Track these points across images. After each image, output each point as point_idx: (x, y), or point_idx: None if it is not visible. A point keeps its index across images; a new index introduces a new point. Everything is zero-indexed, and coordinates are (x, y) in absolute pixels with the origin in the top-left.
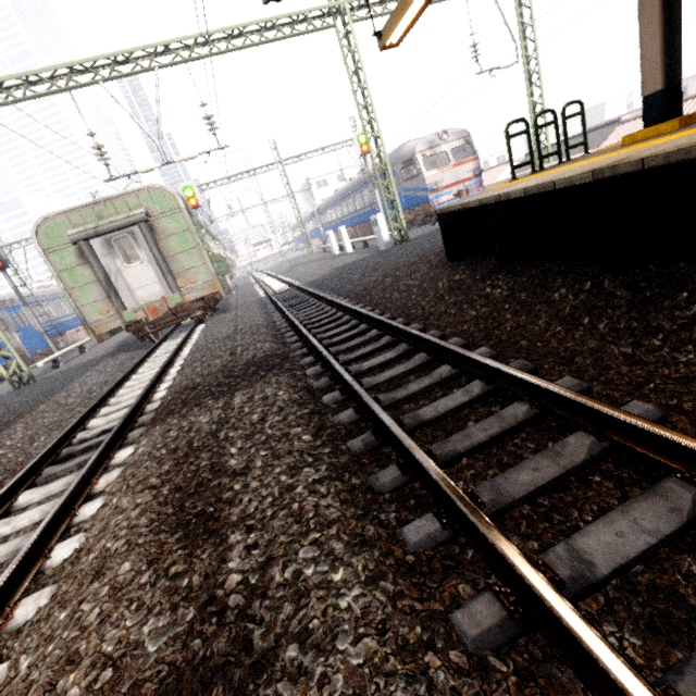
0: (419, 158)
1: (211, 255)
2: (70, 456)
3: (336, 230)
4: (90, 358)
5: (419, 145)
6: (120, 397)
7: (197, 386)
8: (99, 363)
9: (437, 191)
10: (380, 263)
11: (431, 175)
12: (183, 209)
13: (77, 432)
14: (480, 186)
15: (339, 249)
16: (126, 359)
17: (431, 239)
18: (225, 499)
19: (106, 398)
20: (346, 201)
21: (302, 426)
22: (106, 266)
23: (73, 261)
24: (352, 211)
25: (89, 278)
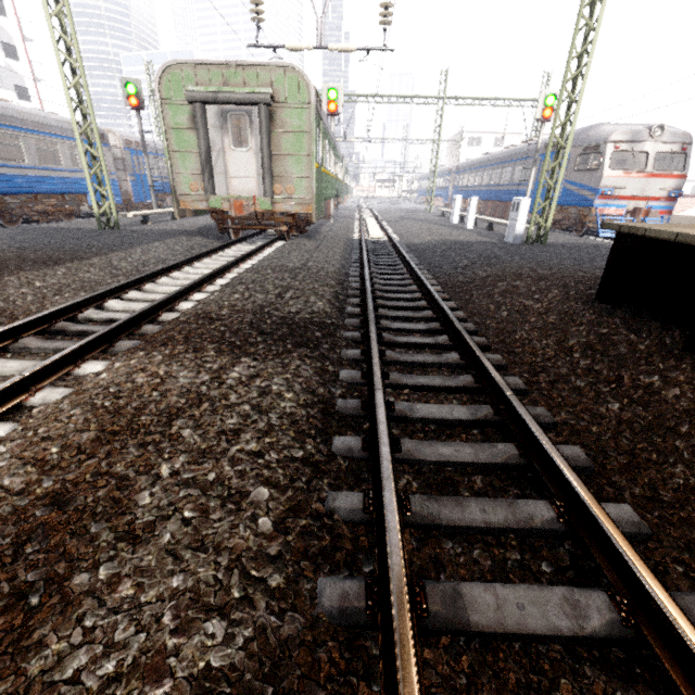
0: (609, 148)
1: (323, 171)
2: (62, 332)
3: (466, 197)
4: (174, 228)
5: (618, 132)
6: (157, 286)
7: (218, 319)
8: (173, 238)
9: (609, 199)
10: (499, 258)
11: (612, 176)
12: (312, 106)
13: (90, 307)
14: (667, 213)
15: (459, 220)
16: (199, 244)
17: (574, 254)
18: (69, 590)
19: (144, 280)
20: (492, 170)
21: (273, 490)
22: (211, 140)
23: (184, 122)
24: (494, 183)
25: (193, 147)
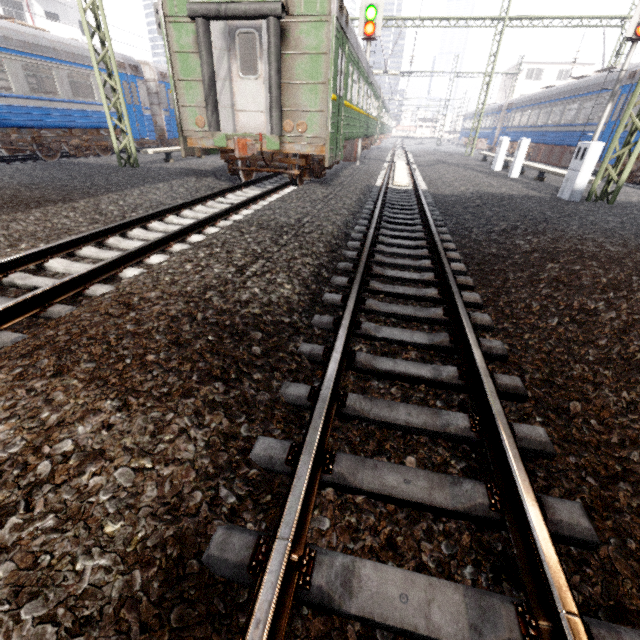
0: None
1: (345, 105)
2: None
3: (515, 139)
4: (192, 167)
5: None
6: (122, 240)
7: (136, 307)
8: (182, 178)
9: None
10: (550, 222)
11: None
12: (332, 18)
13: (22, 268)
14: None
15: (503, 166)
16: (207, 186)
17: None
18: None
19: (111, 232)
20: (552, 106)
21: None
22: (216, 66)
23: (190, 44)
24: (552, 123)
25: (199, 75)
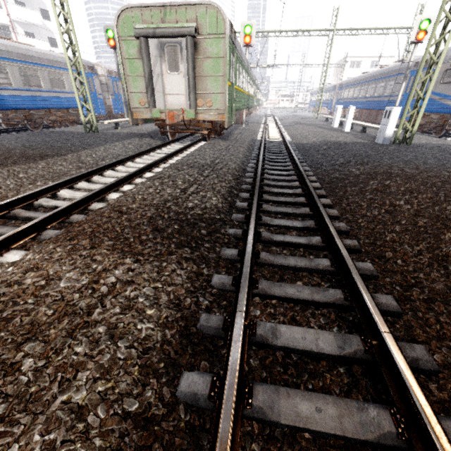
0: None
1: (235, 88)
2: (15, 217)
3: (345, 106)
4: (134, 131)
5: None
6: (101, 177)
7: (126, 213)
8: (130, 139)
9: None
10: (370, 157)
11: None
12: (226, 36)
13: (45, 195)
14: None
15: (339, 124)
16: (147, 144)
17: (437, 154)
18: None
19: (94, 173)
20: (368, 85)
21: None
22: (153, 66)
23: (135, 53)
24: (369, 96)
25: (141, 72)
